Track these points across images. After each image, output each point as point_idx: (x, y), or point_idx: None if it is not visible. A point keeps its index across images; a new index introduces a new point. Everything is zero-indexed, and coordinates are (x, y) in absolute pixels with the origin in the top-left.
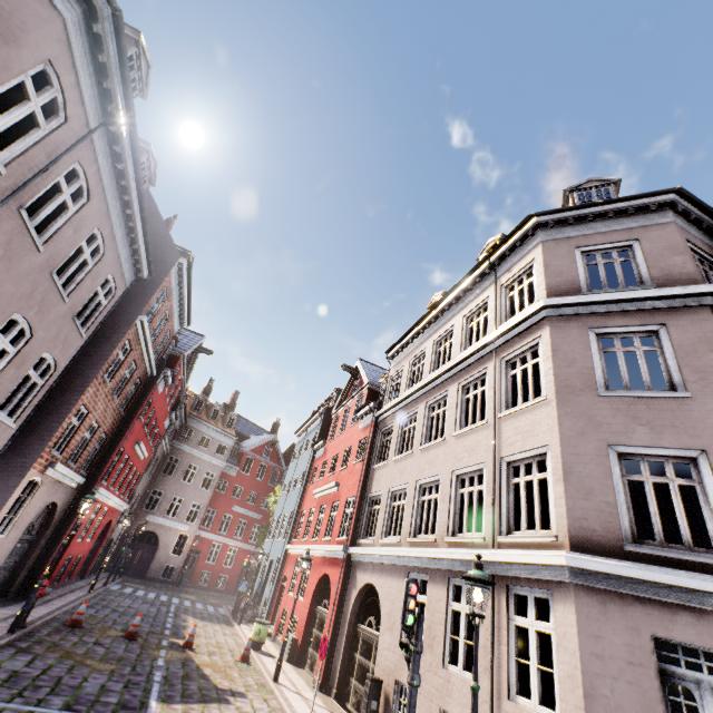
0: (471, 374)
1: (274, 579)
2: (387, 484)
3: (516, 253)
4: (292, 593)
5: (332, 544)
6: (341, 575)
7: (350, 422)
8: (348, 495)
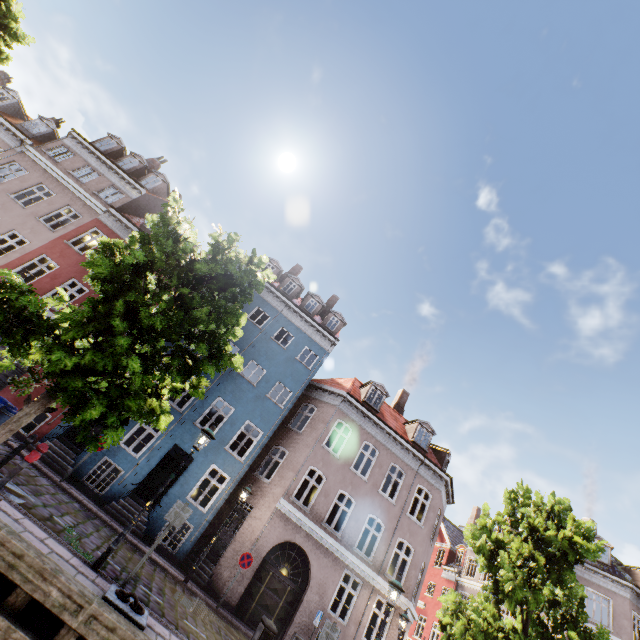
0: None
1: None
2: None
3: None
4: None
5: None
6: None
7: (432, 562)
8: (434, 619)
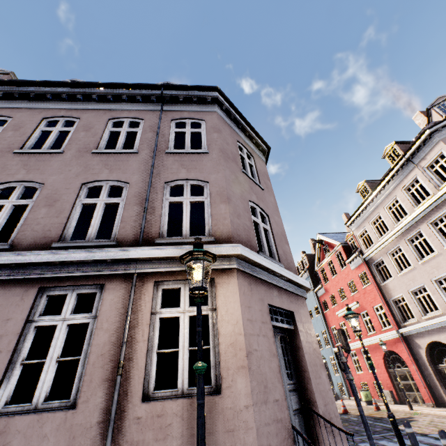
0: (434, 216)
1: (336, 371)
2: (403, 289)
3: (422, 149)
4: (360, 371)
5: (380, 334)
6: (404, 346)
7: (339, 268)
8: (372, 305)
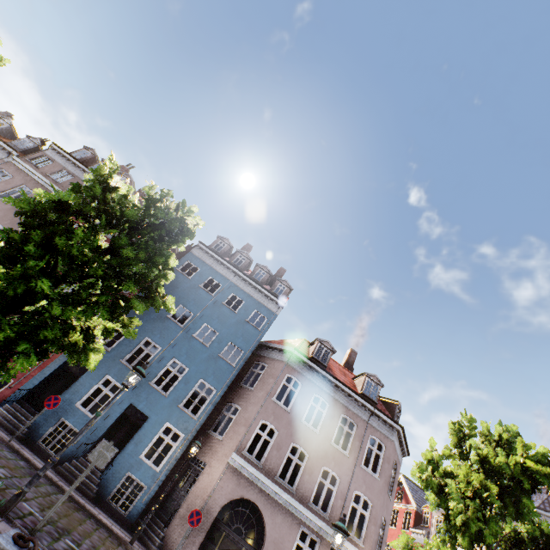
0: None
1: None
2: None
3: None
4: None
5: None
6: None
7: (400, 525)
8: None
